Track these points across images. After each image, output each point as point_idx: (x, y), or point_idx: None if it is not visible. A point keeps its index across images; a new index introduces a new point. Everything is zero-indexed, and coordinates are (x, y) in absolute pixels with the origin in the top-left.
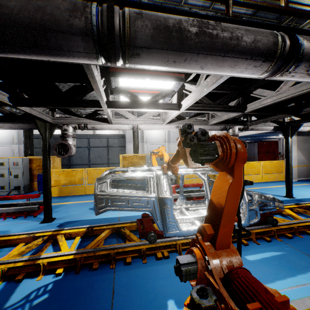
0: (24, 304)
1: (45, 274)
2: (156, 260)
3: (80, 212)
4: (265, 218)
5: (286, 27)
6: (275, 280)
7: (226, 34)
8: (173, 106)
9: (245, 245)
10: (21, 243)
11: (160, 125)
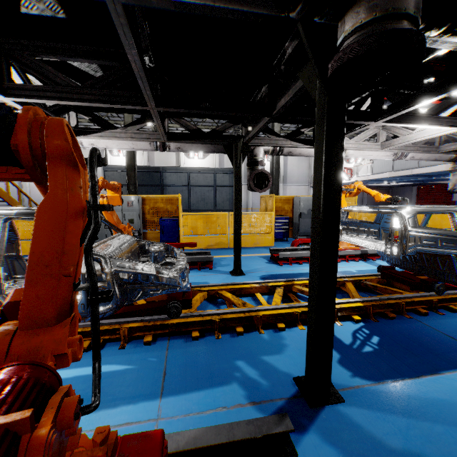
0: (366, 343)
1: (339, 321)
2: (452, 312)
3: (261, 266)
4: None
5: None
6: None
7: None
8: (454, 122)
9: None
10: (255, 293)
11: (374, 151)
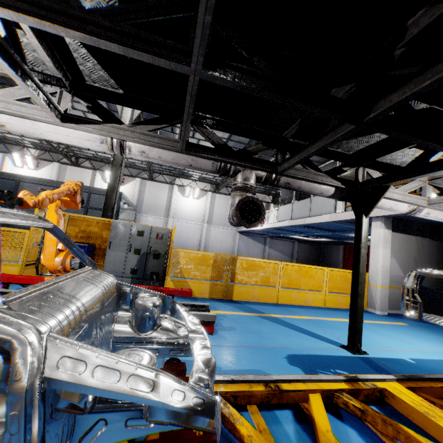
0: None
1: None
2: None
3: None
4: None
5: None
6: None
7: None
8: None
9: None
10: None
11: (56, 125)
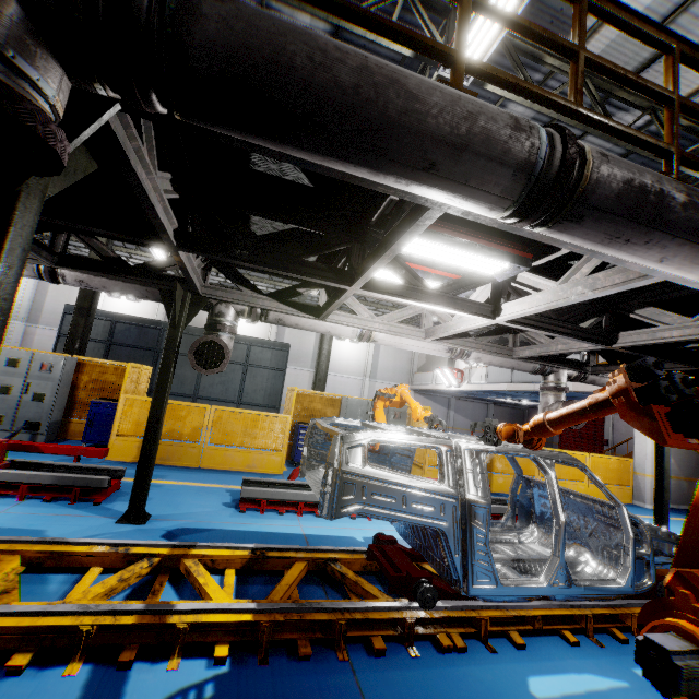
0: None
1: (185, 656)
2: (439, 652)
3: (205, 509)
4: None
5: None
6: None
7: None
8: (483, 309)
9: (623, 642)
10: (93, 567)
11: (417, 340)
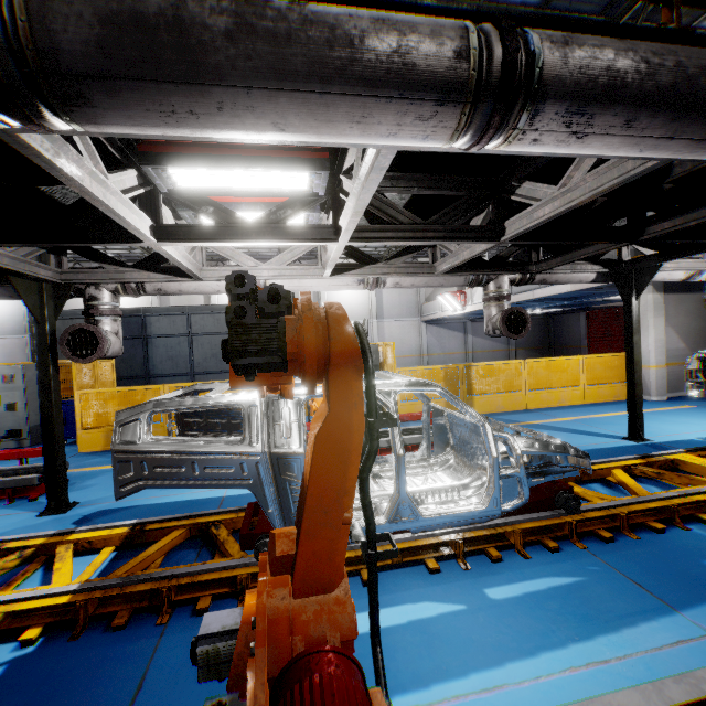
0: None
1: None
2: None
3: None
4: (551, 493)
5: (540, 18)
6: (539, 651)
7: (315, 33)
8: (322, 232)
9: (495, 562)
10: None
11: (319, 278)
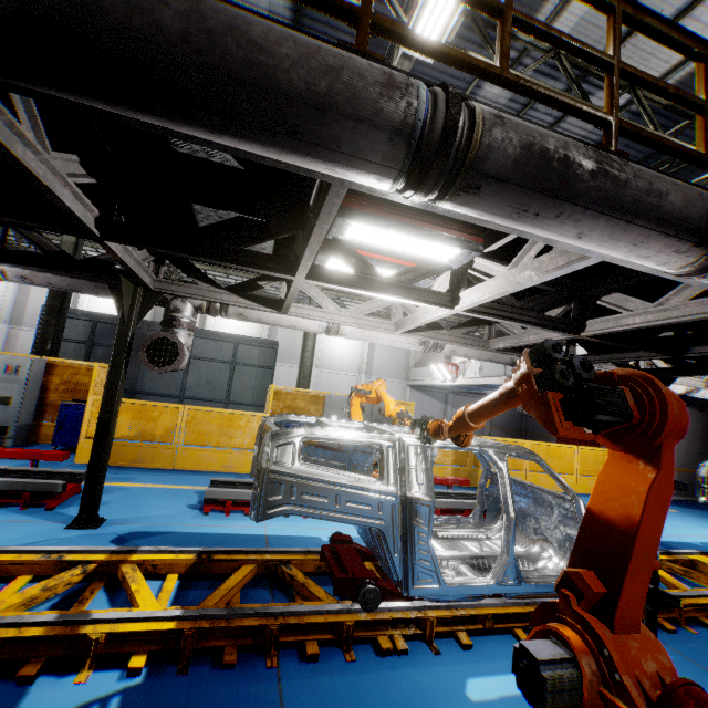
0: None
1: (97, 668)
2: (378, 655)
3: (167, 512)
4: None
5: (705, 189)
6: None
7: (641, 184)
8: (441, 298)
9: None
10: (22, 576)
11: (388, 333)
